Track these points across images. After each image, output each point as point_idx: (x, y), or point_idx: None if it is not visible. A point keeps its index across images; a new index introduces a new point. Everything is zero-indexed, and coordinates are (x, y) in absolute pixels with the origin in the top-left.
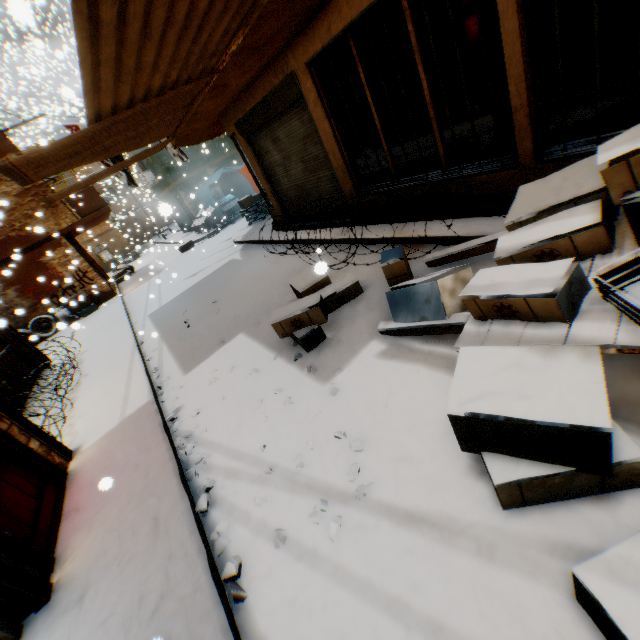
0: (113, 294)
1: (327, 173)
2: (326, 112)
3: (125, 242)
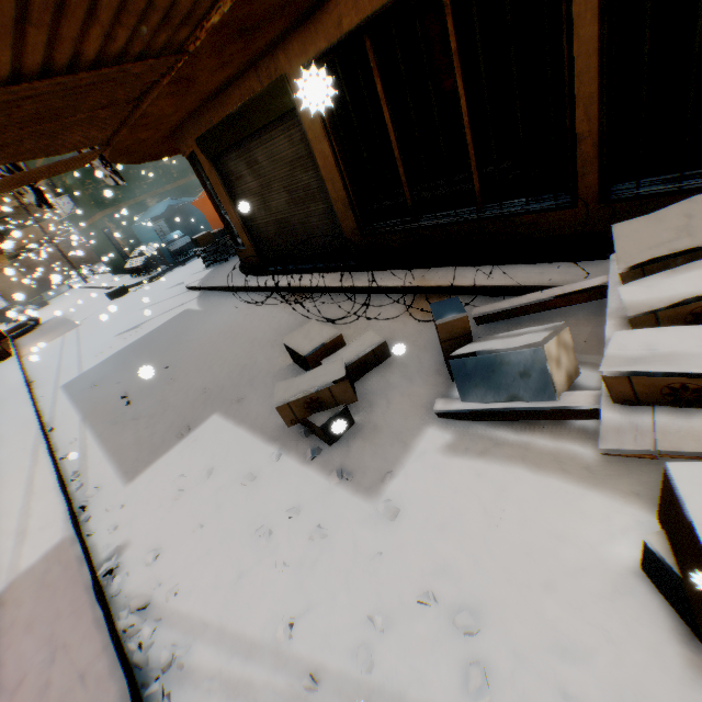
0: (6, 355)
1: (321, 206)
2: (327, 129)
3: (28, 285)
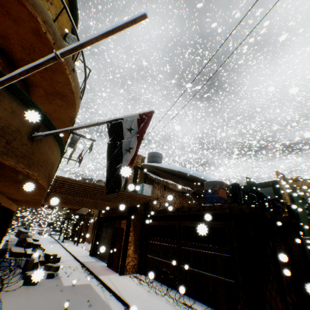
0: None
1: None
2: None
3: None
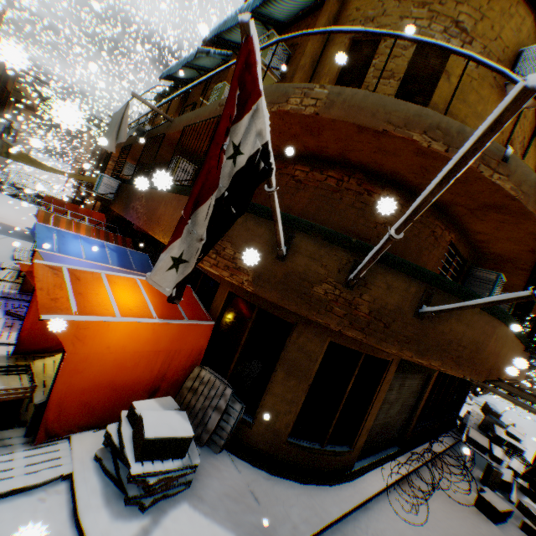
0: None
1: (405, 415)
2: (432, 387)
3: None
